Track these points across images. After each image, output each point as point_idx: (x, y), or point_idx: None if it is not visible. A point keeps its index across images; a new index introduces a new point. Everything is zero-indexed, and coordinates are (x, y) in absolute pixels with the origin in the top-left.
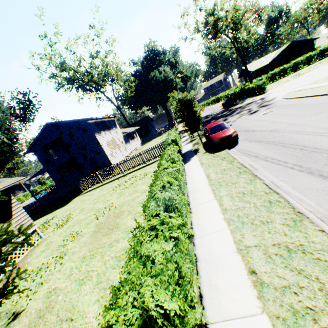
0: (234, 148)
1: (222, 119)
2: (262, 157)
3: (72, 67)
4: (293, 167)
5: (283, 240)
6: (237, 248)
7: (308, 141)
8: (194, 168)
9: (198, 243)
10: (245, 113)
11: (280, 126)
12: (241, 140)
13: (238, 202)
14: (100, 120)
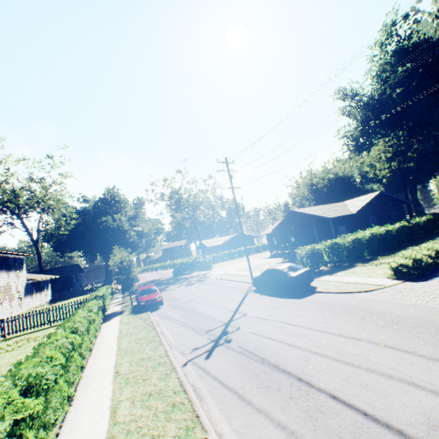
0: (156, 311)
1: (165, 285)
2: (169, 317)
3: None
4: (180, 323)
5: (144, 355)
6: (115, 365)
7: (200, 308)
8: (112, 326)
9: (87, 370)
10: (185, 284)
11: (196, 297)
12: (166, 305)
13: (133, 343)
14: (2, 254)
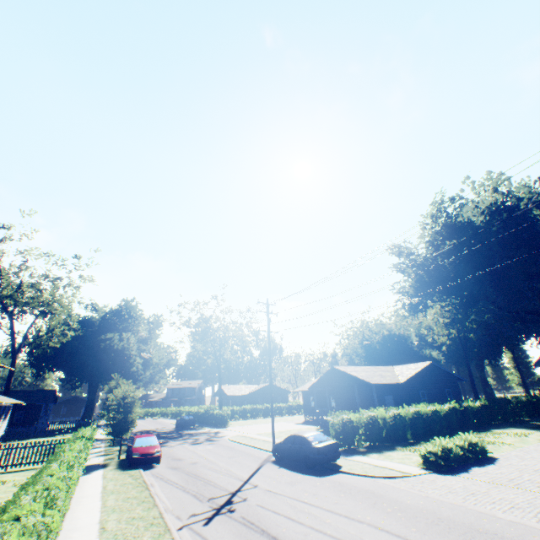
0: (150, 470)
1: (163, 439)
2: (166, 479)
3: (3, 268)
4: (179, 486)
5: (135, 514)
6: (100, 521)
7: (205, 472)
8: (93, 479)
9: (67, 523)
10: (190, 441)
11: (202, 459)
12: (163, 464)
13: (121, 501)
14: None
